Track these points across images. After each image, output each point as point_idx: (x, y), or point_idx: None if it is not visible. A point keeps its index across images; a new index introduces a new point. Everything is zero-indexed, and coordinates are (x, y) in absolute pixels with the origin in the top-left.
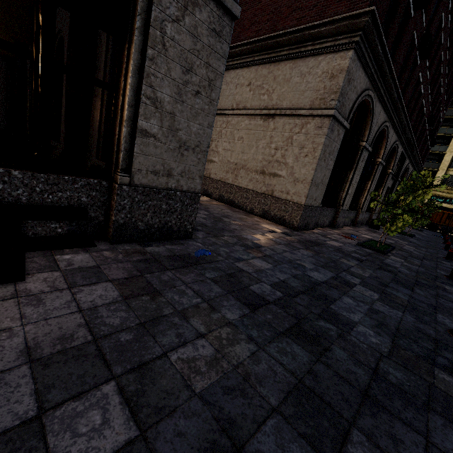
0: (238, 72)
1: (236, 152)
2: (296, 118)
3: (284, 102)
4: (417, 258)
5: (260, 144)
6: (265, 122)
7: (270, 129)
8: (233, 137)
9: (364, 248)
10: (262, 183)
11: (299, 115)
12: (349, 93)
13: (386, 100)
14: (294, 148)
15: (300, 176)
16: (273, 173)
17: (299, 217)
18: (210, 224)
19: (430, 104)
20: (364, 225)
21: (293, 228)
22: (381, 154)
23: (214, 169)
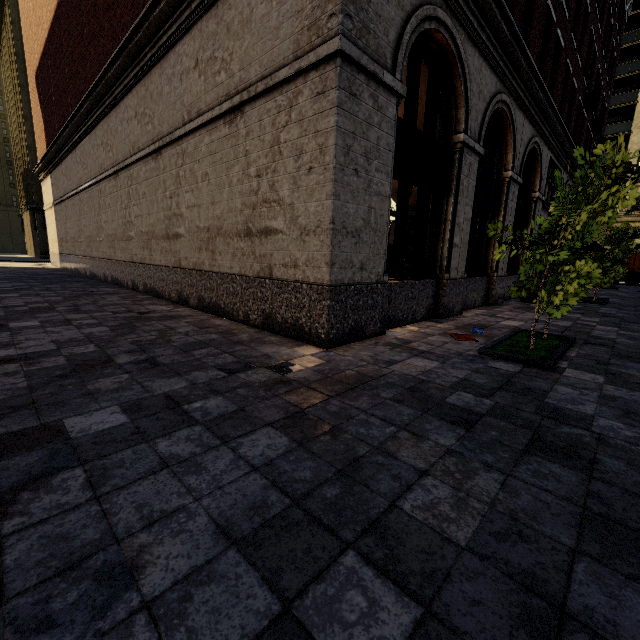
0: (178, 50)
1: (204, 206)
2: (277, 93)
3: (251, 71)
4: (634, 358)
5: (232, 175)
6: (231, 126)
7: (242, 138)
8: (195, 178)
9: (498, 359)
10: (251, 256)
11: (279, 85)
12: (375, 1)
13: (488, 42)
14: (287, 162)
15: (309, 220)
16: (264, 228)
17: (326, 316)
18: (5, 394)
19: (582, 72)
20: (511, 299)
21: (320, 345)
22: (510, 162)
23: (182, 250)
